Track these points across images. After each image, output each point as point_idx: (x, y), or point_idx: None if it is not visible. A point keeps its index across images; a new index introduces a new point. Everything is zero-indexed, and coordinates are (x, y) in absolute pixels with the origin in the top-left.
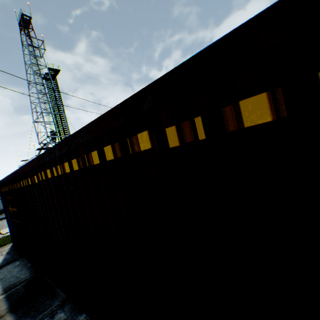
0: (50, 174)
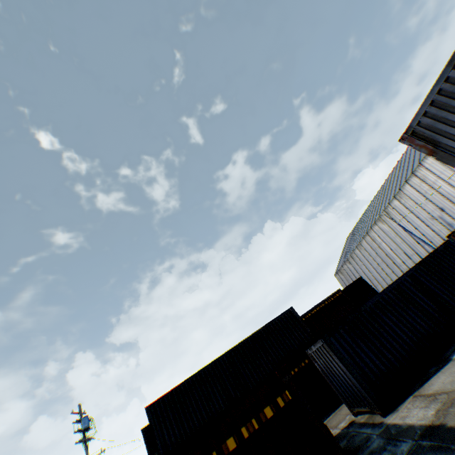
0: None
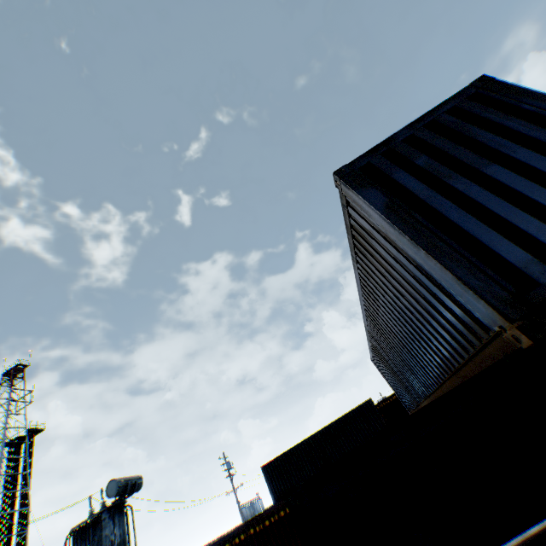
0: None
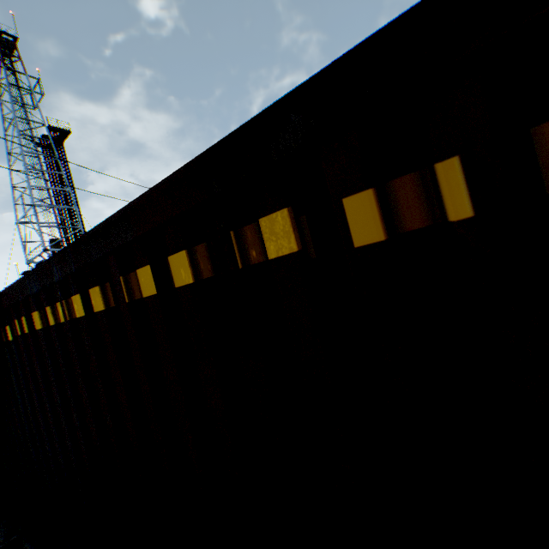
0: (41, 321)
